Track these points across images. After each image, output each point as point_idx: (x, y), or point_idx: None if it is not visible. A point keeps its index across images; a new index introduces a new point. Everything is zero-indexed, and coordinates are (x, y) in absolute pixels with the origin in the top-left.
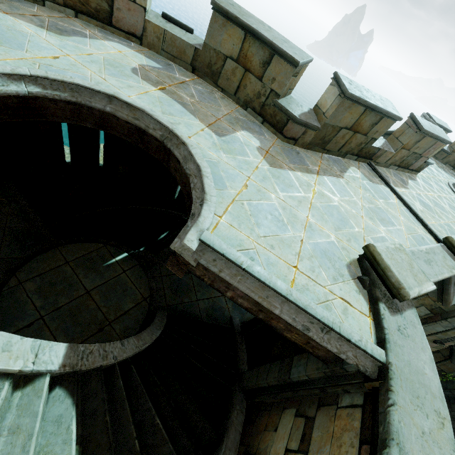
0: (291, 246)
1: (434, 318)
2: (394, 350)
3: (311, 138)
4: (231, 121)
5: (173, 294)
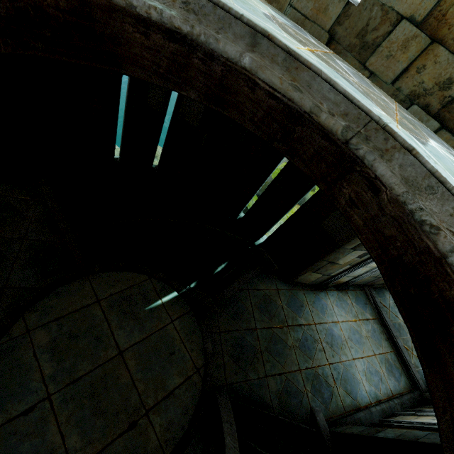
0: None
1: None
2: None
3: None
4: (409, 121)
5: (235, 364)
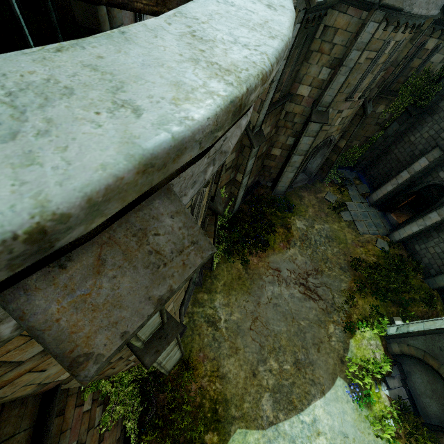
0: None
1: (334, 72)
2: None
3: None
4: None
5: None
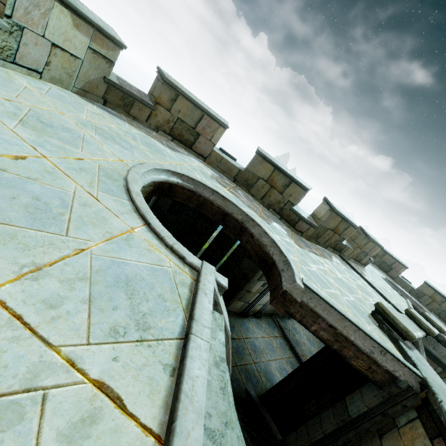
0: (338, 298)
1: None
2: (423, 370)
3: (311, 233)
4: (266, 216)
5: None
